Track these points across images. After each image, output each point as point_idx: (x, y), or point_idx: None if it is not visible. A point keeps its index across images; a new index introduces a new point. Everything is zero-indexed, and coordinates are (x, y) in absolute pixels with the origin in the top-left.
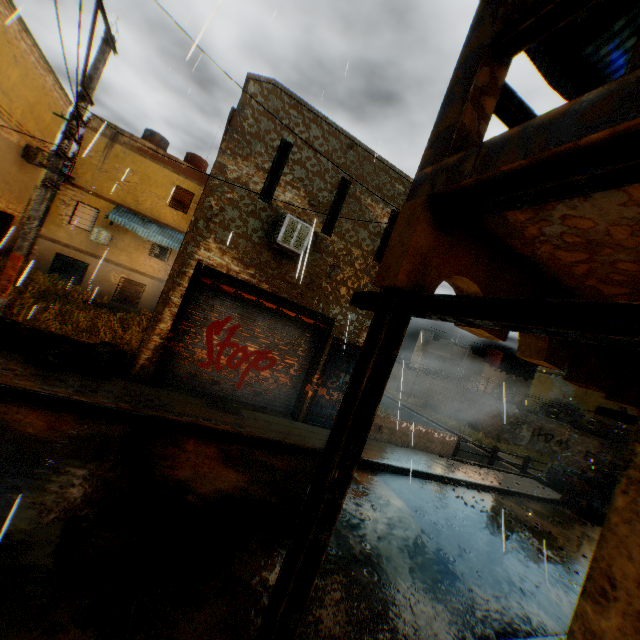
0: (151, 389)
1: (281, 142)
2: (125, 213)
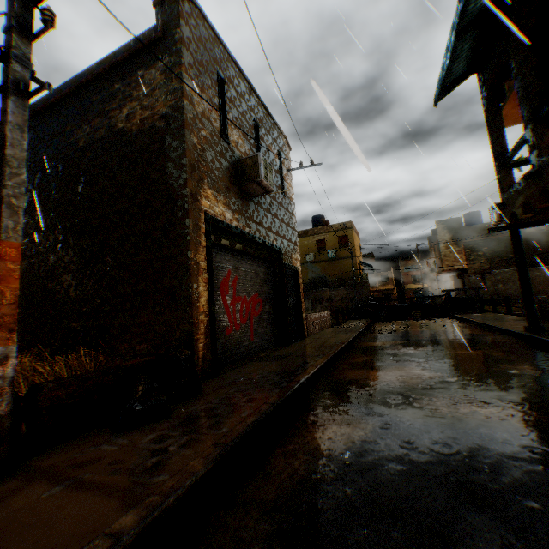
0: (227, 376)
1: (218, 77)
2: None
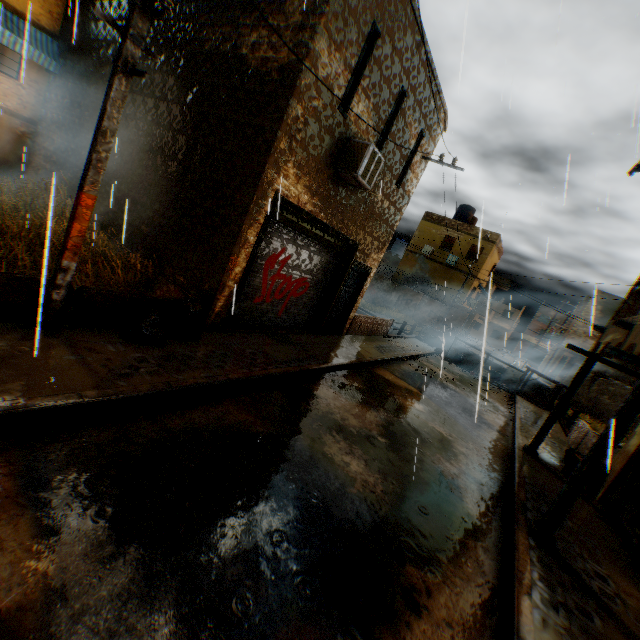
0: (230, 337)
1: (372, 29)
2: None
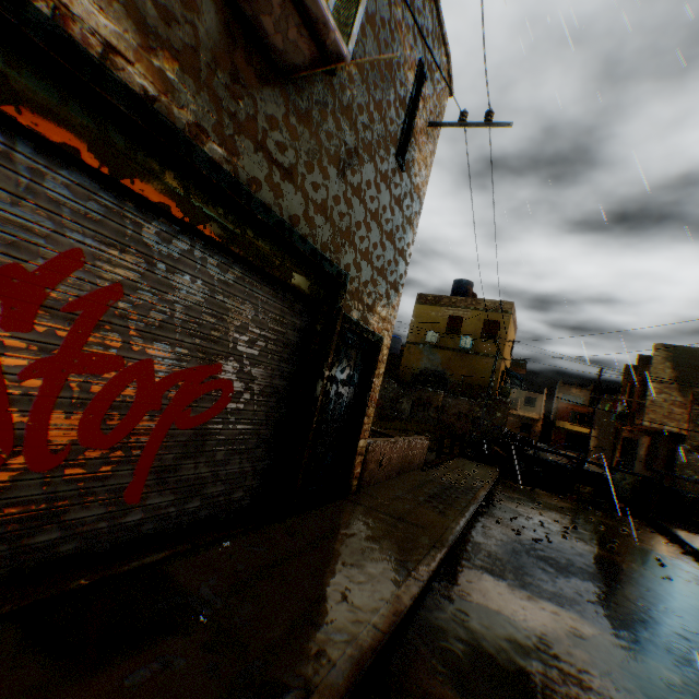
0: None
1: None
2: None
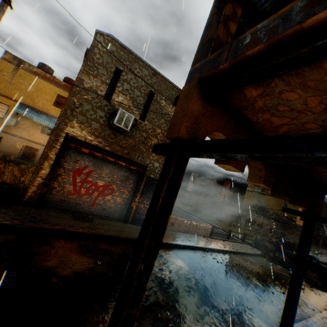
0: (36, 210)
1: (116, 69)
2: (26, 108)
